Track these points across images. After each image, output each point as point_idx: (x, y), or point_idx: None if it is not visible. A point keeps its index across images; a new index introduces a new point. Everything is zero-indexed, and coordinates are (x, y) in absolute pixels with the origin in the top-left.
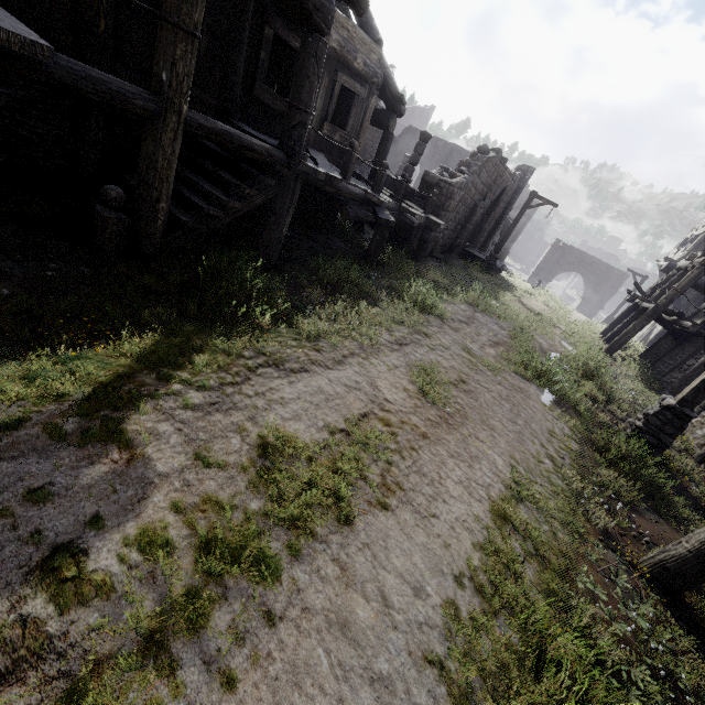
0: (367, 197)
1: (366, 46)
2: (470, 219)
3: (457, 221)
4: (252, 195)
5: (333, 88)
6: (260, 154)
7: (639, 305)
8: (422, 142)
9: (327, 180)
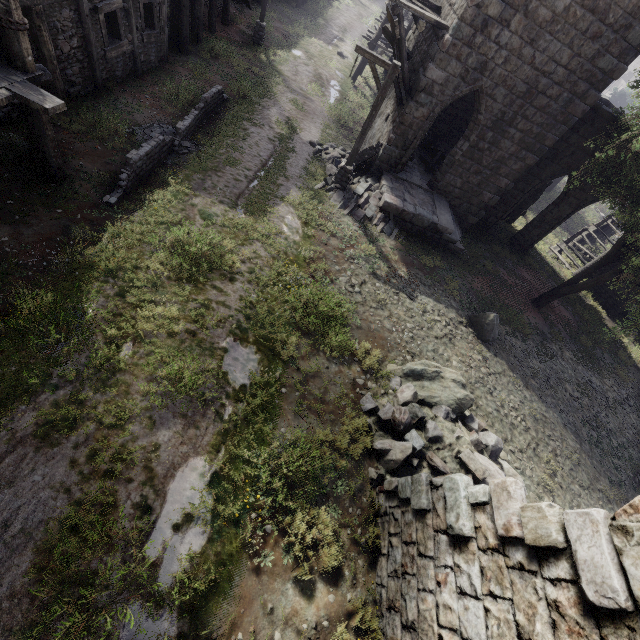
0: None
1: None
2: None
3: None
4: None
5: None
6: None
7: None
8: None
9: None
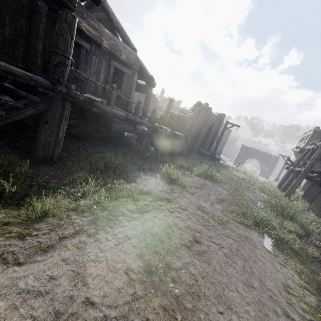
0: (129, 118)
1: (127, 50)
2: (199, 135)
3: (192, 137)
4: (21, 108)
5: (109, 68)
6: (22, 78)
7: (293, 170)
8: (170, 103)
9: (89, 101)
